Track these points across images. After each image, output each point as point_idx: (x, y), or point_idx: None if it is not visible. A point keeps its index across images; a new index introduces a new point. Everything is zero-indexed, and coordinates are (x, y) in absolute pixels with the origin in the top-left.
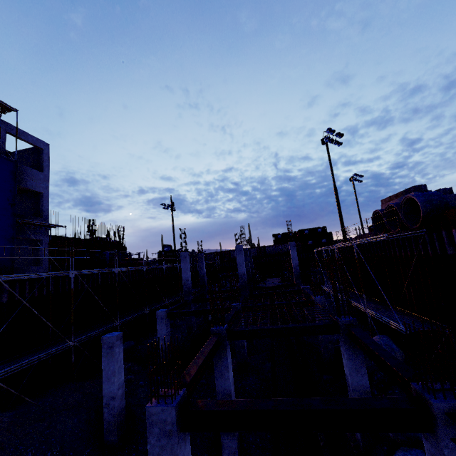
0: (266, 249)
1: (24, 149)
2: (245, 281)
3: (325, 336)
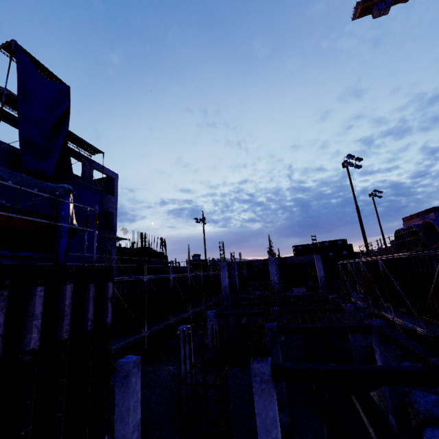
0: (287, 260)
1: (99, 179)
2: (277, 289)
3: (356, 340)
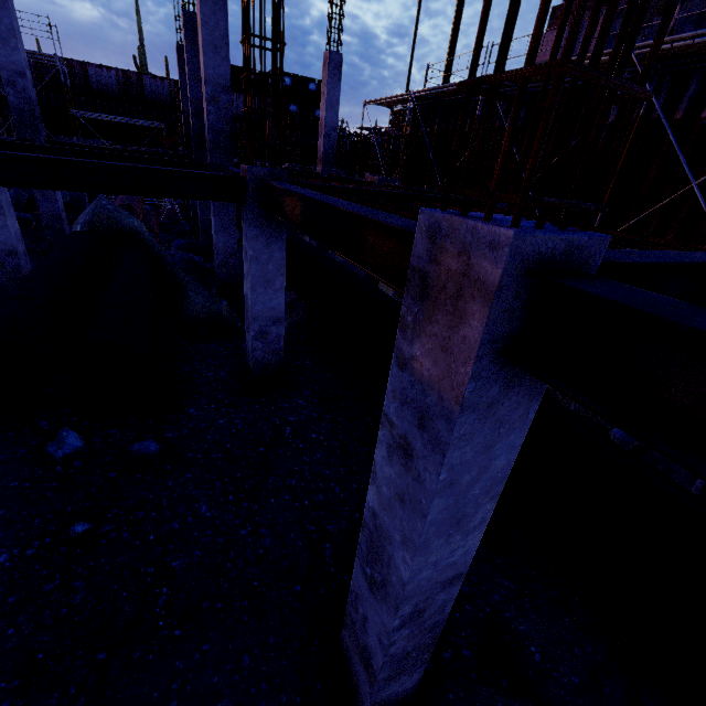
0: None
1: None
2: (229, 116)
3: None
